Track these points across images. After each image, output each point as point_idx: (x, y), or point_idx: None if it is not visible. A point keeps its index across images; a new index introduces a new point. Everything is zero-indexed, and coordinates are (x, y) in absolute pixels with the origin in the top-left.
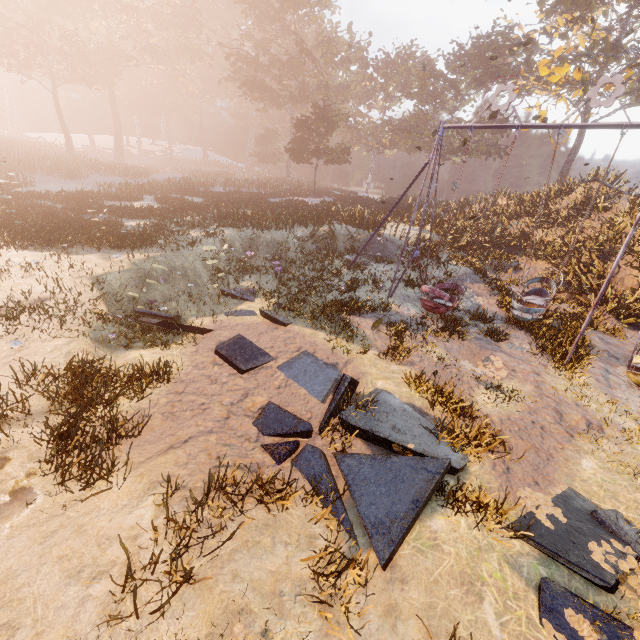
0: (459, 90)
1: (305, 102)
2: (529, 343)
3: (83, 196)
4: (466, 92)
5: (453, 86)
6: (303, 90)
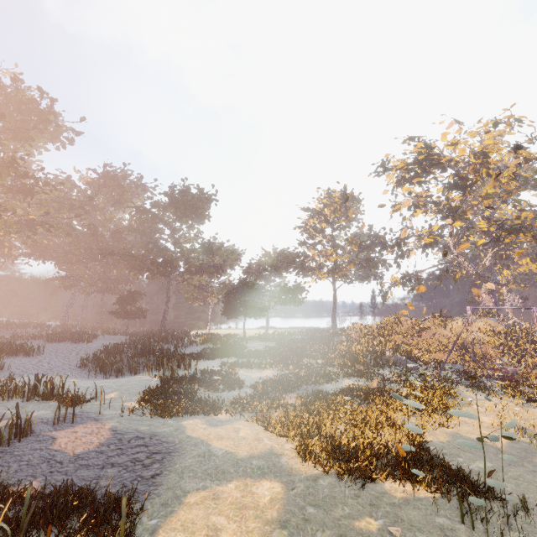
0: (279, 272)
1: (193, 274)
2: (536, 381)
3: (194, 380)
4: (281, 273)
5: (276, 270)
6: (202, 268)
